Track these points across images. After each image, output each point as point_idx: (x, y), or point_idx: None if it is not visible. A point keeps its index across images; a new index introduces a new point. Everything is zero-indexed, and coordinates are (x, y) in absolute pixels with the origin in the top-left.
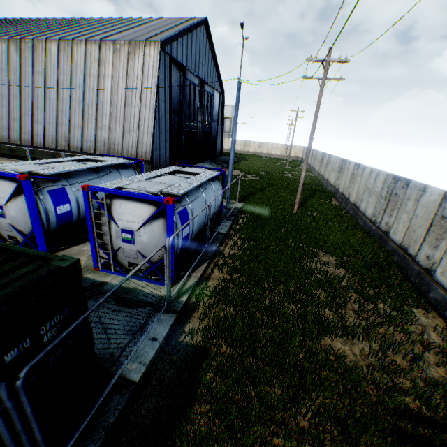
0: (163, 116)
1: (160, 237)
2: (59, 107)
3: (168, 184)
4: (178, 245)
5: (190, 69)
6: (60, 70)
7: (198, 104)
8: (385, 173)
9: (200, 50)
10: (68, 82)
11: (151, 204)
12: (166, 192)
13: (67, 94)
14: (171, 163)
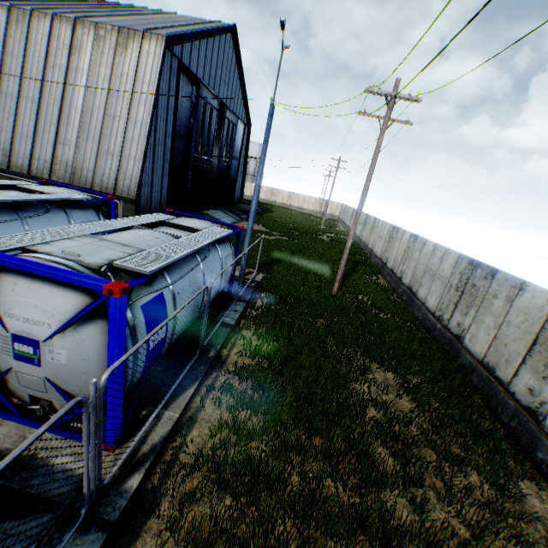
0: (162, 140)
1: (96, 356)
2: None
3: (135, 246)
4: (136, 367)
5: (207, 85)
6: (7, 50)
7: (214, 132)
8: (457, 254)
9: (223, 64)
10: (19, 69)
11: (80, 290)
12: (121, 266)
13: (15, 87)
14: (168, 206)
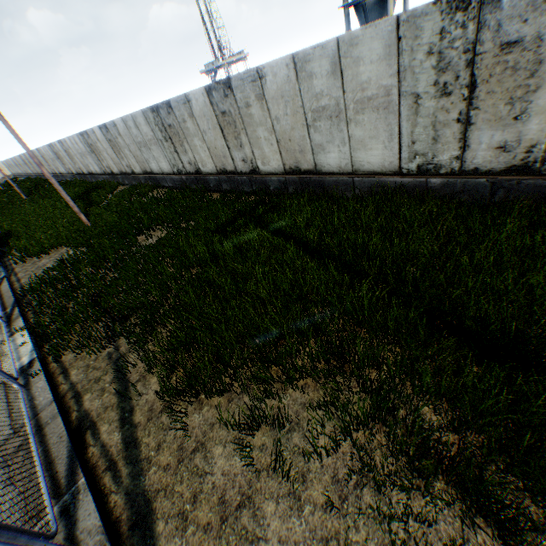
0: None
1: None
2: None
3: None
4: None
5: None
6: None
7: None
8: (47, 145)
9: None
10: None
11: None
12: None
13: None
14: None
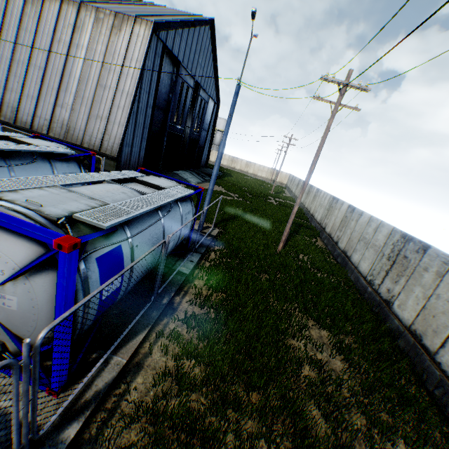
0: (144, 109)
1: (46, 305)
2: (12, 70)
3: (100, 200)
4: (87, 316)
5: (186, 67)
6: (23, 25)
7: (188, 107)
8: (391, 227)
9: (200, 50)
10: (31, 42)
11: (35, 240)
12: (80, 218)
13: (26, 56)
14: (145, 165)
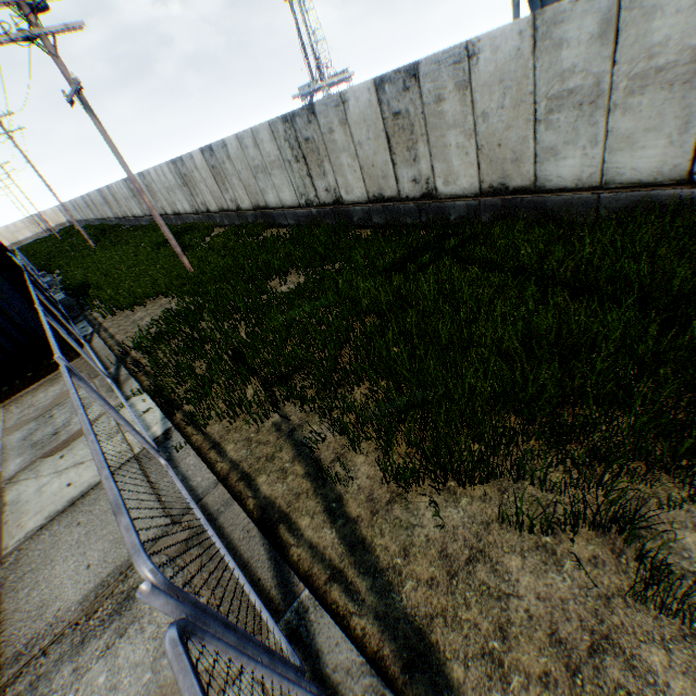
0: None
1: None
2: None
3: None
4: None
5: None
6: None
7: None
8: (121, 181)
9: None
10: None
11: None
12: None
13: None
14: None
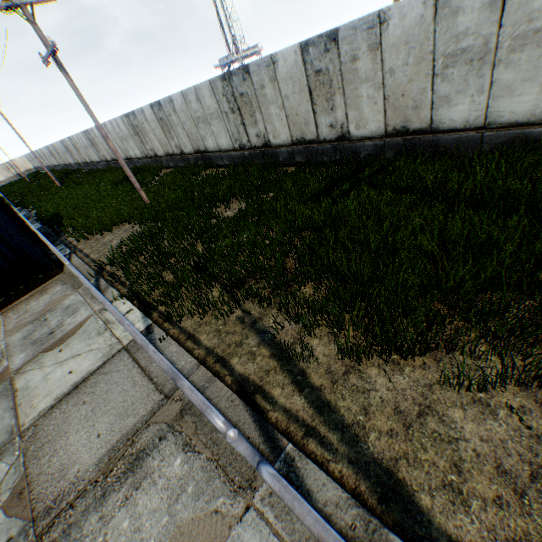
0: None
1: None
2: None
3: None
4: None
5: None
6: None
7: None
8: (81, 132)
9: None
10: None
11: None
12: None
13: None
14: None
